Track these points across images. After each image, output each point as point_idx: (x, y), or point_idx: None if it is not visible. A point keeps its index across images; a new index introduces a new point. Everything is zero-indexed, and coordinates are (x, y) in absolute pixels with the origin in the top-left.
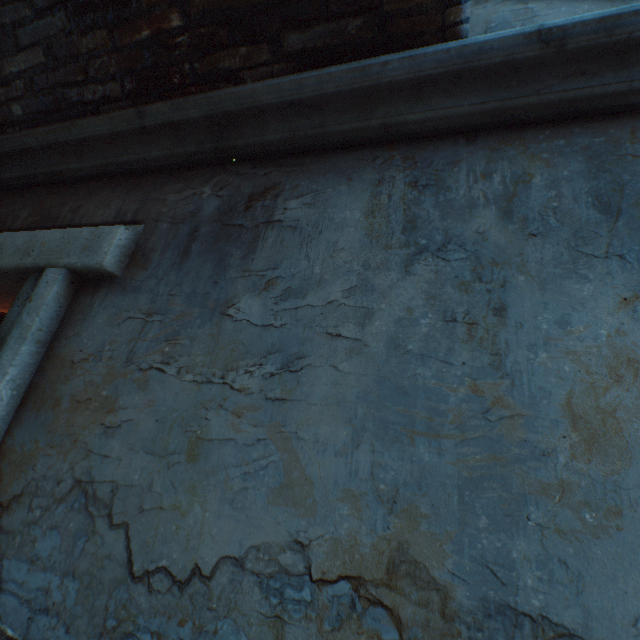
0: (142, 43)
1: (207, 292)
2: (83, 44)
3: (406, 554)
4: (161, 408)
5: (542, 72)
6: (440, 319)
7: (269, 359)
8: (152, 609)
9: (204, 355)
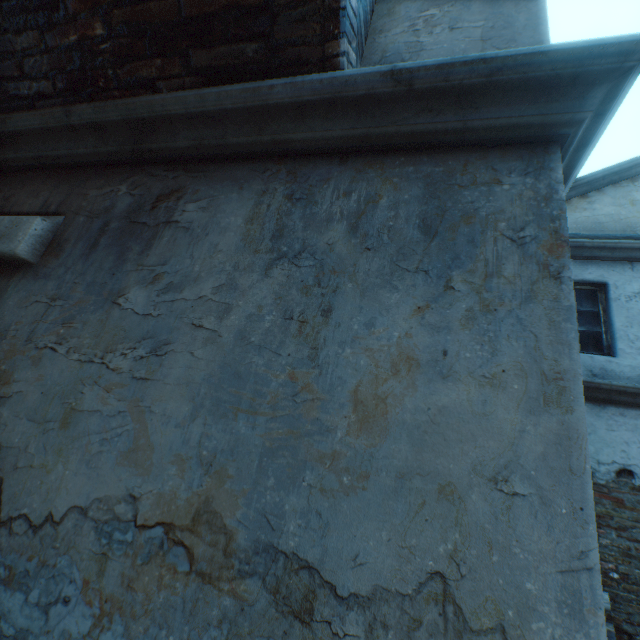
0: (71, 47)
1: (105, 282)
2: (18, 42)
3: (210, 506)
4: (48, 382)
5: (399, 106)
6: (281, 317)
7: (142, 344)
8: (9, 548)
9: (91, 338)
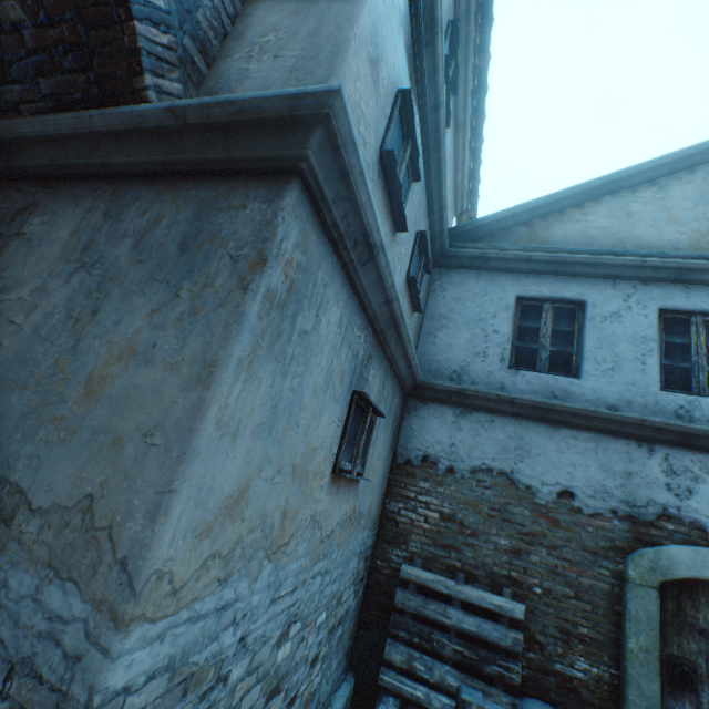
0: None
1: None
2: None
3: None
4: None
5: (186, 137)
6: (67, 315)
7: None
8: None
9: None
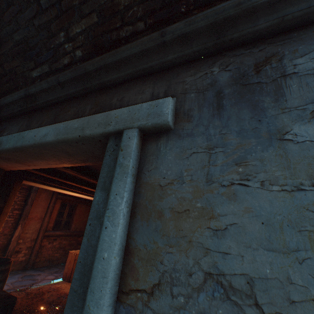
0: None
1: (254, 127)
2: (121, 3)
3: None
4: (260, 213)
5: None
6: None
7: None
8: None
9: (280, 170)
